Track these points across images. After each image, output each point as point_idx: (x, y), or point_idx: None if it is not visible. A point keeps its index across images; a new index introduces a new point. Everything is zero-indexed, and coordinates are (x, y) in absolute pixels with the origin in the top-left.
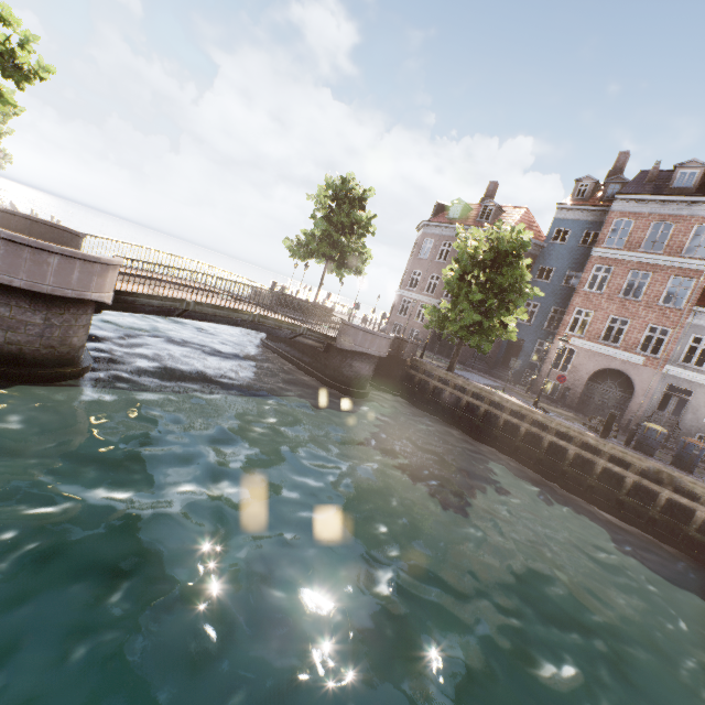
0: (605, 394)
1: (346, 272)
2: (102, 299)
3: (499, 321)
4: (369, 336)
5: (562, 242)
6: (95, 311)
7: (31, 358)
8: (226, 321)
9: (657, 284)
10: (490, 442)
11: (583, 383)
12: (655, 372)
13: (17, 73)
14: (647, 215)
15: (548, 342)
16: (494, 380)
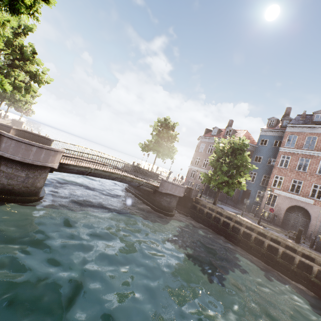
0: (295, 219)
1: (166, 157)
2: (53, 166)
3: (237, 180)
4: (174, 186)
5: (264, 145)
6: (50, 171)
7: (17, 192)
8: (108, 177)
9: (313, 164)
10: (236, 242)
11: (283, 213)
12: (320, 208)
13: (39, 81)
14: (303, 133)
15: (262, 191)
16: (237, 210)
